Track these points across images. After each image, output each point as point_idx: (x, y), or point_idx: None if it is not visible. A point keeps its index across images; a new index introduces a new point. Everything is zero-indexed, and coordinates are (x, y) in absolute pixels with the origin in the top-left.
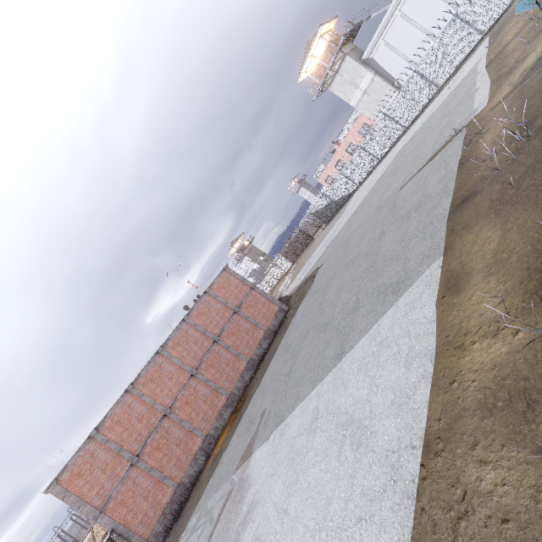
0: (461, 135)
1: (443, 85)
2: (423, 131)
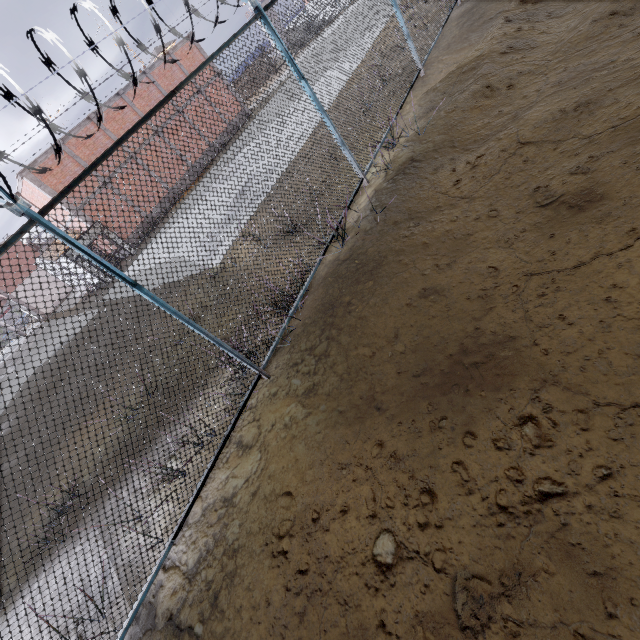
0: None
1: None
2: None
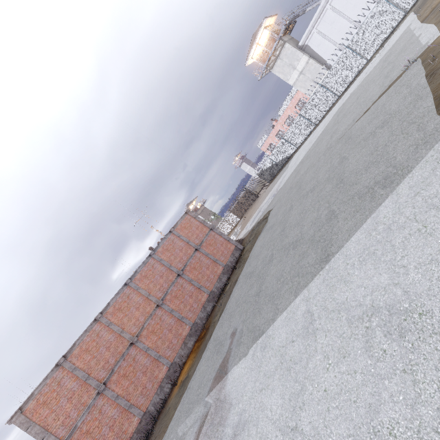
0: (416, 63)
1: (371, 58)
2: (362, 87)
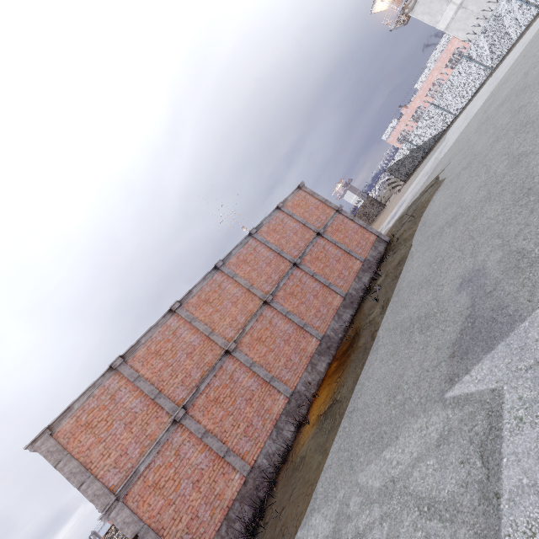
0: None
1: None
2: None
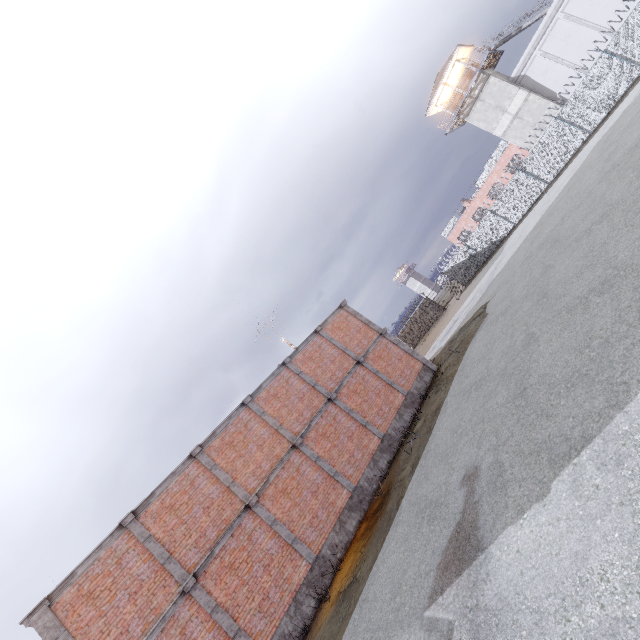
0: None
1: None
2: None
